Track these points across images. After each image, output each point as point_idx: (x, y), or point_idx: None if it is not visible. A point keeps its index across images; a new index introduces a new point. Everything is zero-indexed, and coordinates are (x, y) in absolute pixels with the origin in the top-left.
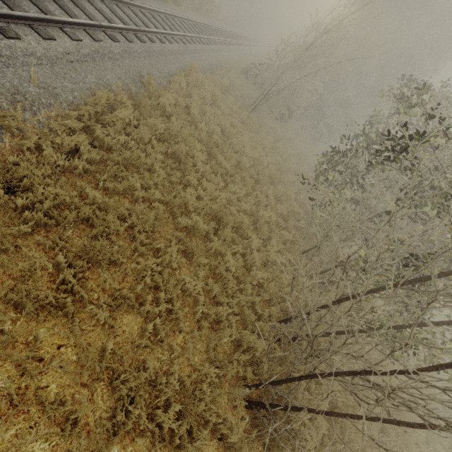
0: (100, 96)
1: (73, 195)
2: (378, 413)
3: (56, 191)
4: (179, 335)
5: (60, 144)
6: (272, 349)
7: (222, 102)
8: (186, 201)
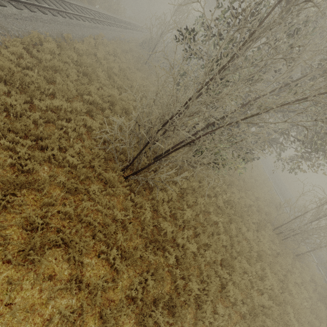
0: (34, 33)
1: (19, 71)
2: (214, 201)
3: (9, 64)
4: (84, 142)
5: (11, 52)
6: (145, 165)
7: (122, 56)
8: (89, 90)
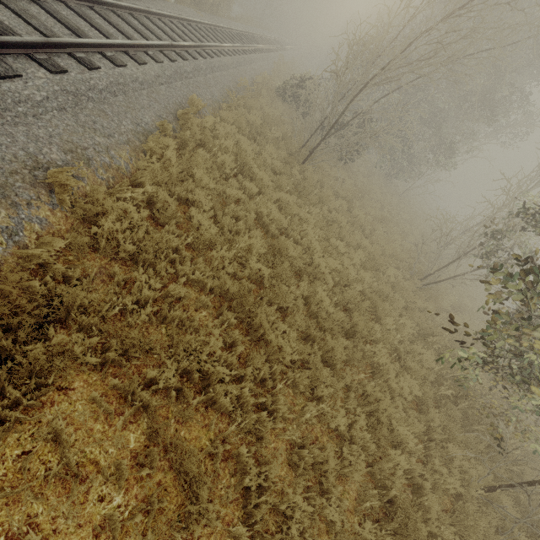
0: None
1: None
2: None
3: None
4: None
5: None
6: None
7: (257, 164)
8: None
